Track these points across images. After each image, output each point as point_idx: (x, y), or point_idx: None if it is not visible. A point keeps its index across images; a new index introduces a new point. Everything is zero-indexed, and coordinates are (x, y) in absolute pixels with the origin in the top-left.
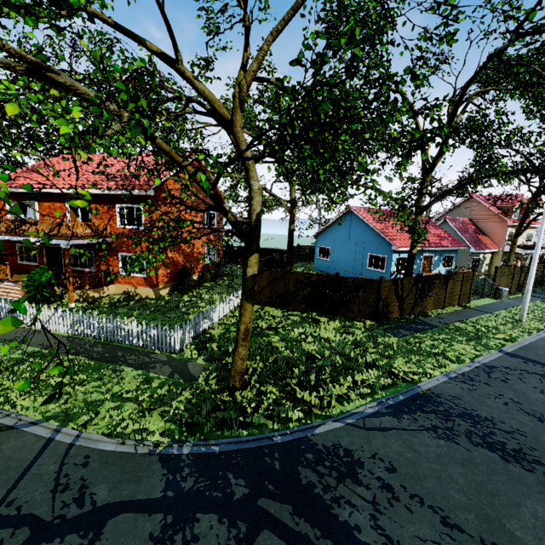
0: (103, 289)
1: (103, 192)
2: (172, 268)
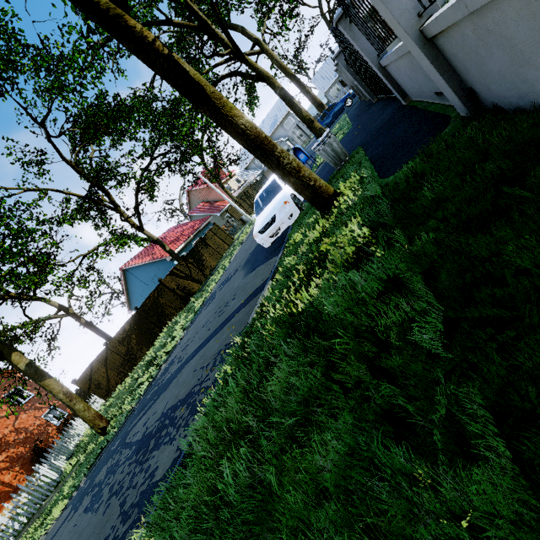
0: None
1: None
2: (19, 463)
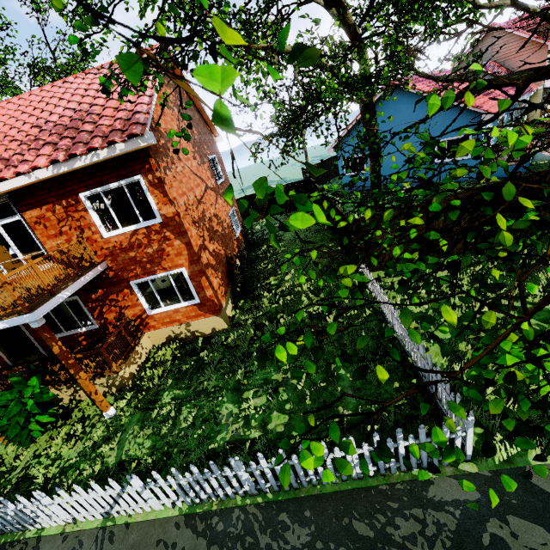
0: (135, 352)
1: (40, 177)
2: (220, 268)
